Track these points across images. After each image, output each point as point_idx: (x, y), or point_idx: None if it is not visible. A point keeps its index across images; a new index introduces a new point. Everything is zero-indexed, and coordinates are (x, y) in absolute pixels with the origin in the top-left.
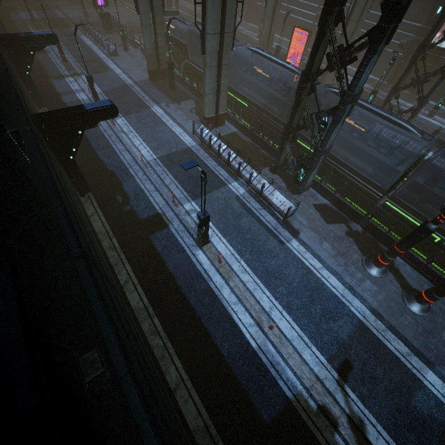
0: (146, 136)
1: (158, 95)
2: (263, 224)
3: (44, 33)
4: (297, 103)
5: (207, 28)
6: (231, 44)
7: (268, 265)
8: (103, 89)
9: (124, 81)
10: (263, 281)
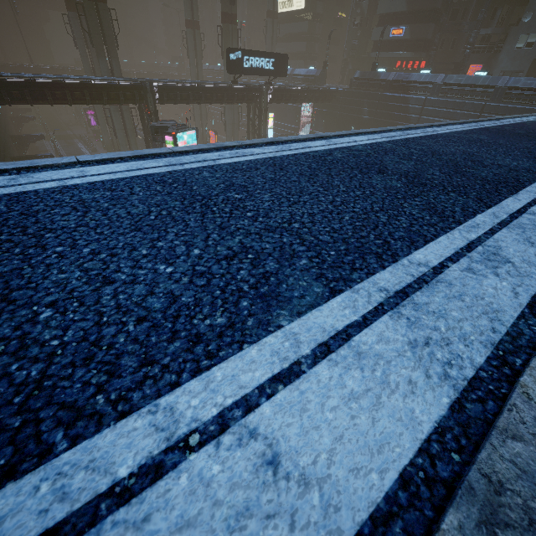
0: None
1: None
2: None
3: (37, 135)
4: None
5: (115, 127)
6: (134, 134)
7: None
8: None
9: None
10: None
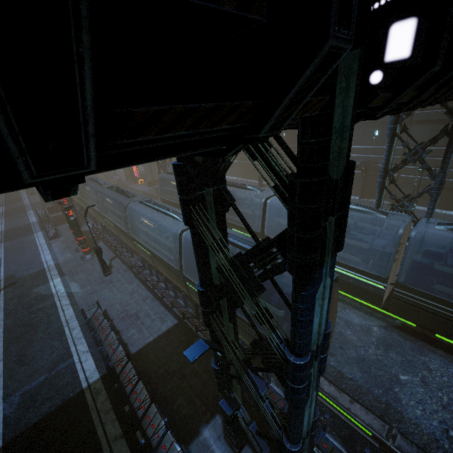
0: (8, 223)
1: (39, 206)
2: (35, 244)
3: None
4: None
5: None
6: None
7: (17, 258)
8: (7, 209)
9: (25, 204)
10: (5, 264)
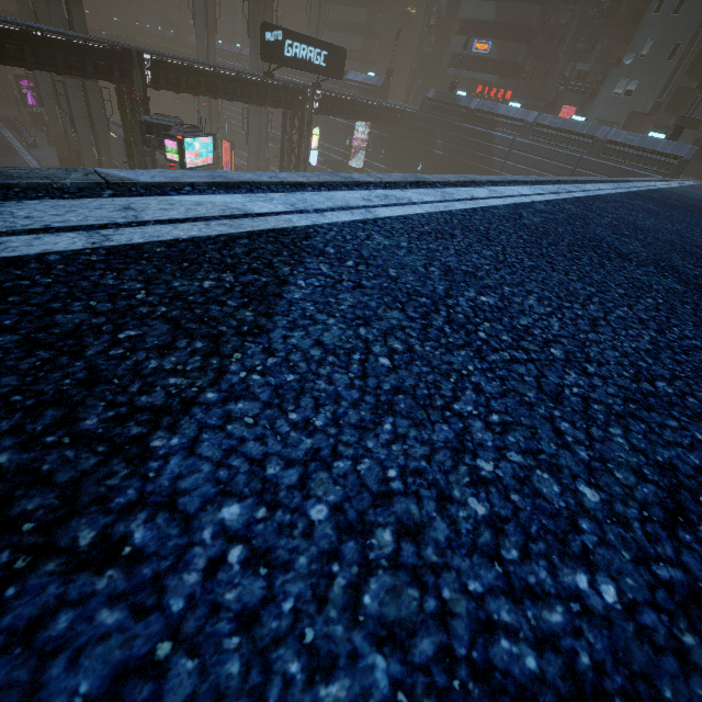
0: None
1: None
2: None
3: None
4: (130, 163)
5: (74, 113)
6: (106, 129)
7: None
8: None
9: (31, 164)
10: None
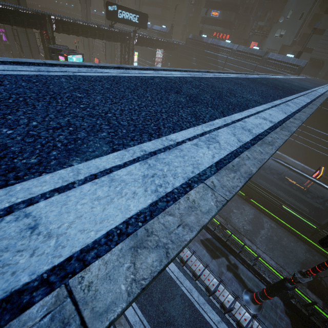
0: None
1: None
2: None
3: None
4: None
5: (22, 44)
6: (37, 52)
7: None
8: None
9: None
10: None
